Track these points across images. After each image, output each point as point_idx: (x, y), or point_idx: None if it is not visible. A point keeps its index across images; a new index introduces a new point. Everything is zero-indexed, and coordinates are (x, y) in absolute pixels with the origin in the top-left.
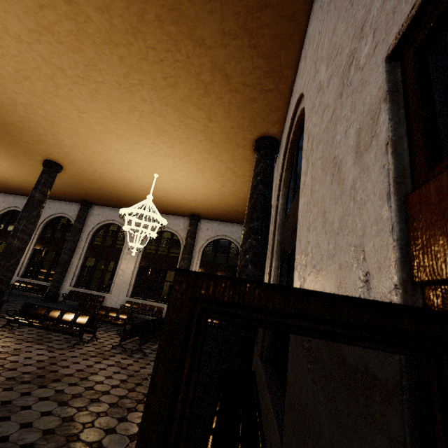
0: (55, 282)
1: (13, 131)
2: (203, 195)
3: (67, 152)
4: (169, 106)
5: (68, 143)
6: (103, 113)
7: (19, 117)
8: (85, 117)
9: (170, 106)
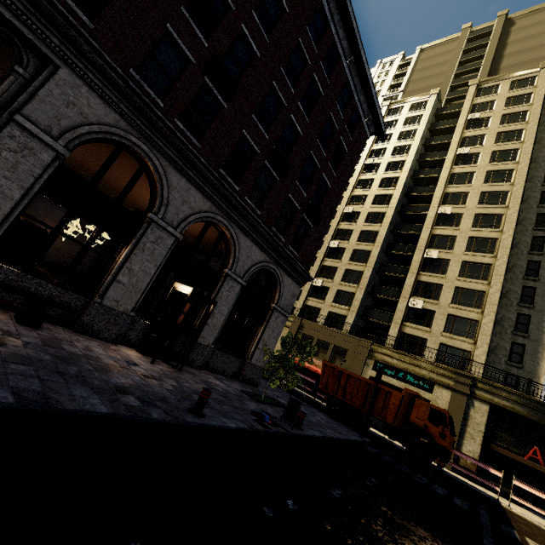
0: (145, 303)
1: (111, 191)
2: (216, 232)
3: (136, 202)
4: (131, 159)
5: (130, 195)
6: (120, 170)
7: (106, 181)
8: (118, 175)
9: (131, 159)
